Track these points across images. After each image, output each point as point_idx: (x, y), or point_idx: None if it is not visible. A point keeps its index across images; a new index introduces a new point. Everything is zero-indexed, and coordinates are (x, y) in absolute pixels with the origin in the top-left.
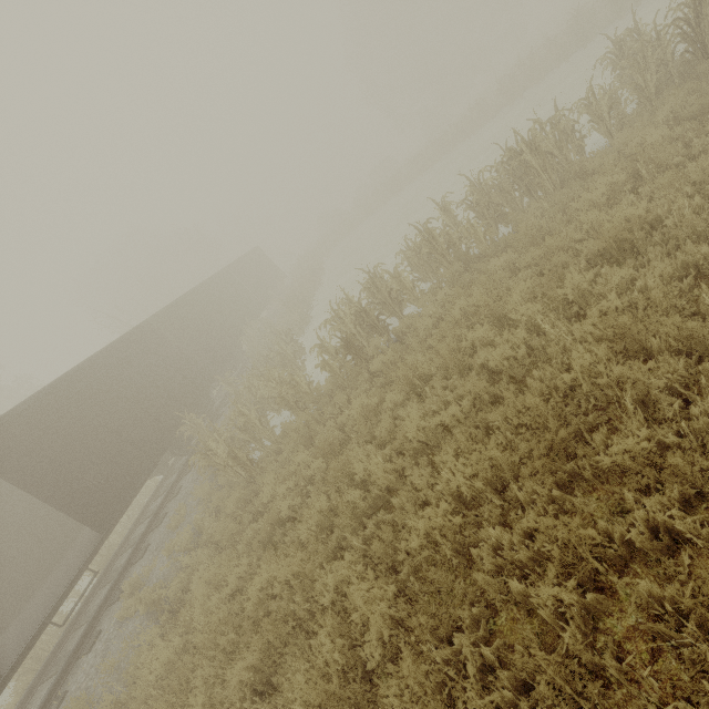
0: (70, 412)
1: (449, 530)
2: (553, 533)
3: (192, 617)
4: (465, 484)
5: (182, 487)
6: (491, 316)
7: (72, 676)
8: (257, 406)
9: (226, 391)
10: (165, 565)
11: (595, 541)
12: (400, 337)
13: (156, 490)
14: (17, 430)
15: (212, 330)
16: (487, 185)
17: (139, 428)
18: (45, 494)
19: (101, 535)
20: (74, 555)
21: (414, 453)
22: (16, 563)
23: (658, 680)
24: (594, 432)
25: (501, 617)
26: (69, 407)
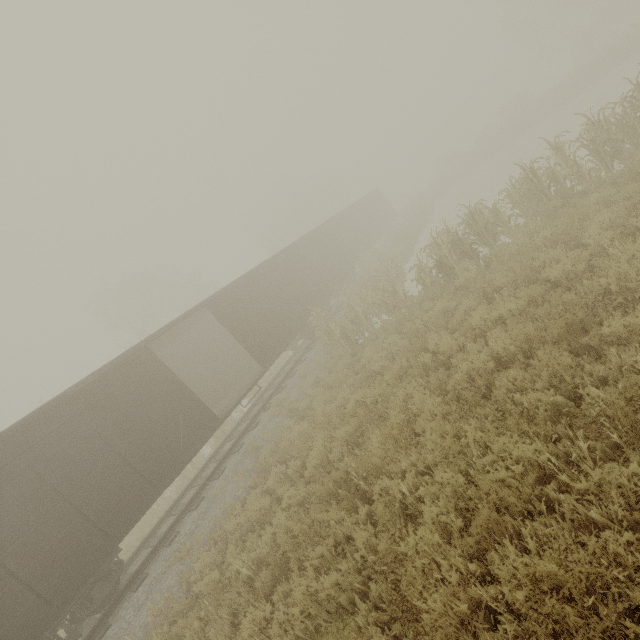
0: (251, 295)
1: (484, 373)
2: (556, 377)
3: (313, 416)
4: (504, 349)
5: (307, 358)
6: (569, 243)
7: (246, 437)
8: (365, 306)
9: (340, 302)
10: (297, 395)
11: (573, 369)
12: (488, 263)
13: (290, 359)
14: (227, 299)
15: (335, 254)
16: (608, 122)
17: (285, 313)
18: (239, 338)
19: (263, 369)
20: (247, 379)
21: (475, 337)
22: (217, 378)
23: (588, 440)
24: (607, 316)
25: (506, 419)
26: (250, 291)
